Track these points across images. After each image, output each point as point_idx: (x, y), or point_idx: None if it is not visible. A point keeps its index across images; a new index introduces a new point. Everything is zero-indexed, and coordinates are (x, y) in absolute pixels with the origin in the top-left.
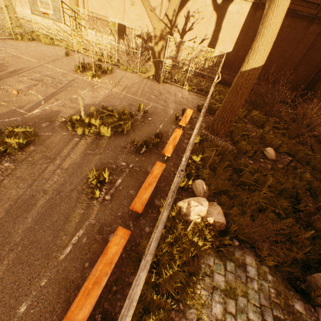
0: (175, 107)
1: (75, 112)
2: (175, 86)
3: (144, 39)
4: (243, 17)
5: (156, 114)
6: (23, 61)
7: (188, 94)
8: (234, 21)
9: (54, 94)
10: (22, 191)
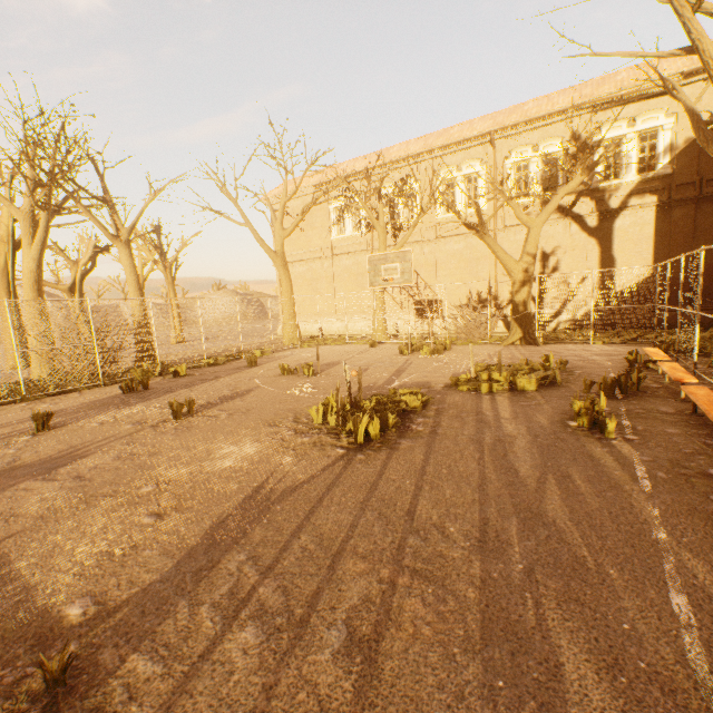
0: (605, 359)
1: (448, 379)
2: (570, 344)
3: (474, 307)
4: (647, 227)
5: (582, 367)
6: (328, 357)
7: (608, 347)
8: (635, 236)
9: (399, 371)
10: (475, 437)
